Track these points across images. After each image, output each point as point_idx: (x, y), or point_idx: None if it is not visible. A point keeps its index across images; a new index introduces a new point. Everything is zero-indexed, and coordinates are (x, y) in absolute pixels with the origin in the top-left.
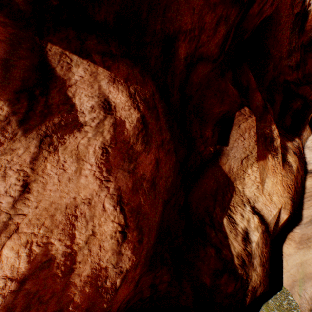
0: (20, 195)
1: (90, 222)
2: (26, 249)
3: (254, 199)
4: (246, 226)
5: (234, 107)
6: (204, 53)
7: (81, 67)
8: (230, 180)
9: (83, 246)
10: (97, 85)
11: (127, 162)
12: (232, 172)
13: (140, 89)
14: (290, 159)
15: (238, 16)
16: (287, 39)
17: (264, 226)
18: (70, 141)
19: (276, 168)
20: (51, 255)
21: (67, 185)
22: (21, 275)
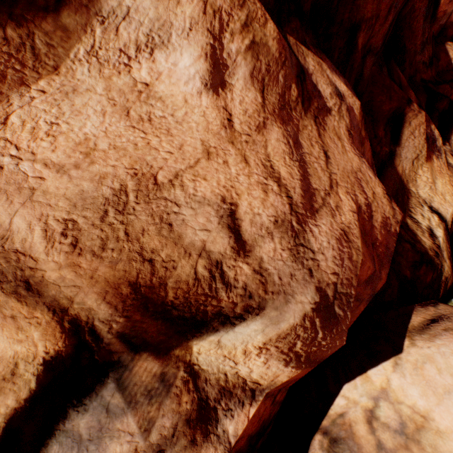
0: (326, 160)
1: (368, 185)
2: (348, 196)
3: (429, 200)
4: (428, 225)
5: (403, 103)
6: (371, 45)
7: (309, 58)
8: (403, 183)
9: (373, 200)
10: (325, 75)
11: (360, 145)
12: (404, 175)
13: (344, 81)
14: (451, 161)
15: (403, 2)
16: (420, 29)
17: (444, 224)
18: (328, 123)
19: (442, 169)
20: (358, 204)
21: (343, 156)
22: (356, 211)
